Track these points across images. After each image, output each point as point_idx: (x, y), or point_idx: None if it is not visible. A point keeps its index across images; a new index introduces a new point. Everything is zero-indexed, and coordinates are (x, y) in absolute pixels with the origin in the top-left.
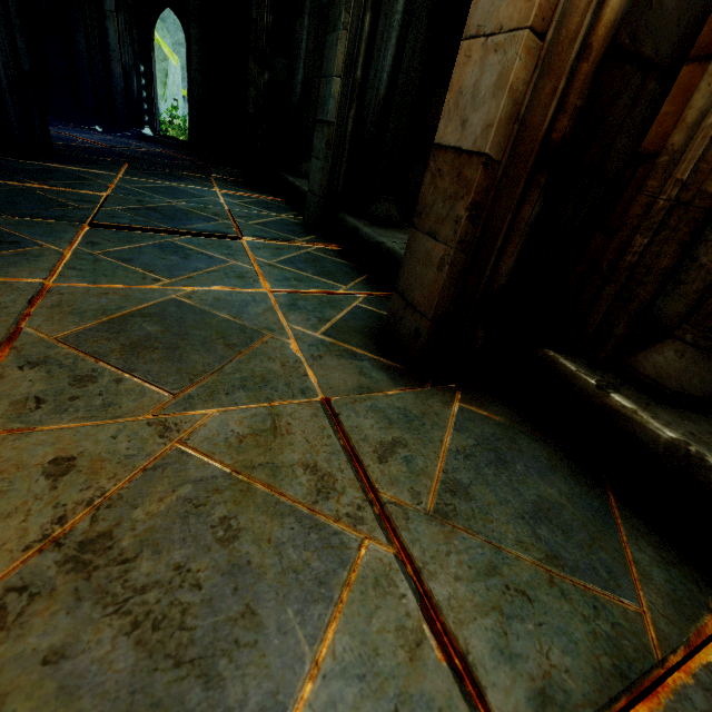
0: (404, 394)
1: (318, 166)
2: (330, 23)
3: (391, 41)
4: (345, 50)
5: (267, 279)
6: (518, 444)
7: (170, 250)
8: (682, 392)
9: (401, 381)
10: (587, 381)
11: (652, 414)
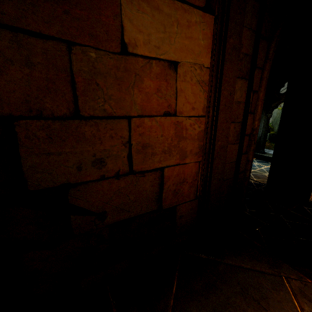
0: None
1: None
2: None
3: (261, 130)
4: None
5: (263, 165)
6: None
7: None
8: None
9: None
10: None
11: None
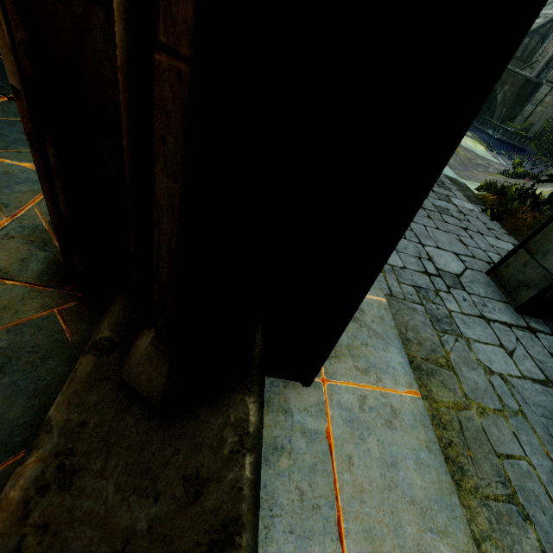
0: (19, 287)
1: None
2: None
3: None
4: None
5: None
6: (45, 362)
7: None
8: (128, 382)
9: (48, 276)
10: (97, 334)
11: (83, 388)
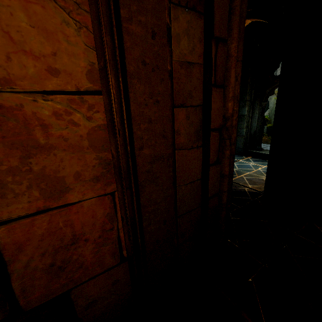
0: None
1: (241, 143)
2: (240, 120)
3: (255, 122)
4: (246, 124)
5: (261, 165)
6: None
7: (240, 165)
8: None
9: None
10: None
11: None
